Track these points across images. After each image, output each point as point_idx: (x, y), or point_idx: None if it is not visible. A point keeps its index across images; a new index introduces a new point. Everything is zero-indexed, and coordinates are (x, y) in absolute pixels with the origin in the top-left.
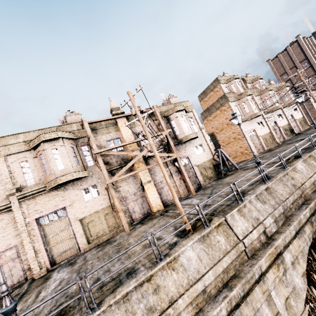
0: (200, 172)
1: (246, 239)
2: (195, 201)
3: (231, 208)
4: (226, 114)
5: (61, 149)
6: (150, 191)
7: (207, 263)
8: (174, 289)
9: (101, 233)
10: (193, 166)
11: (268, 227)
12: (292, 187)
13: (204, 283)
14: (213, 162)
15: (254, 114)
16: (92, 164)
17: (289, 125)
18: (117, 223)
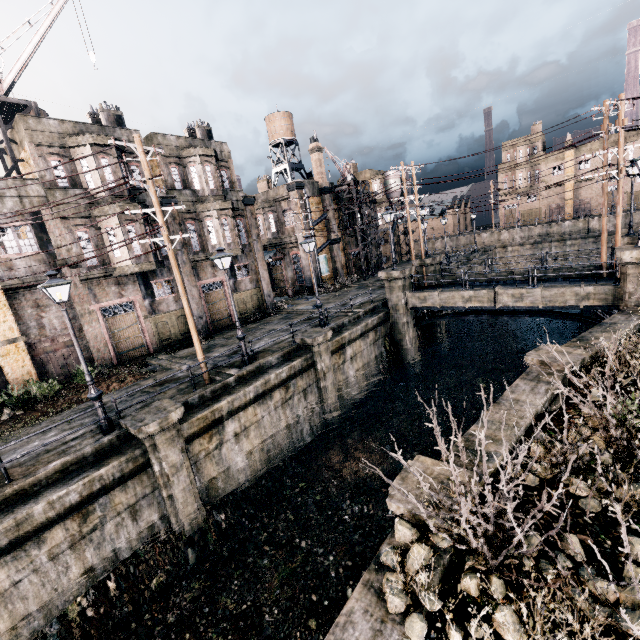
0: None
1: None
2: None
3: None
4: None
5: (636, 148)
6: None
7: None
8: None
9: (638, 204)
10: None
11: None
12: None
13: None
14: None
15: None
16: None
17: None
18: None
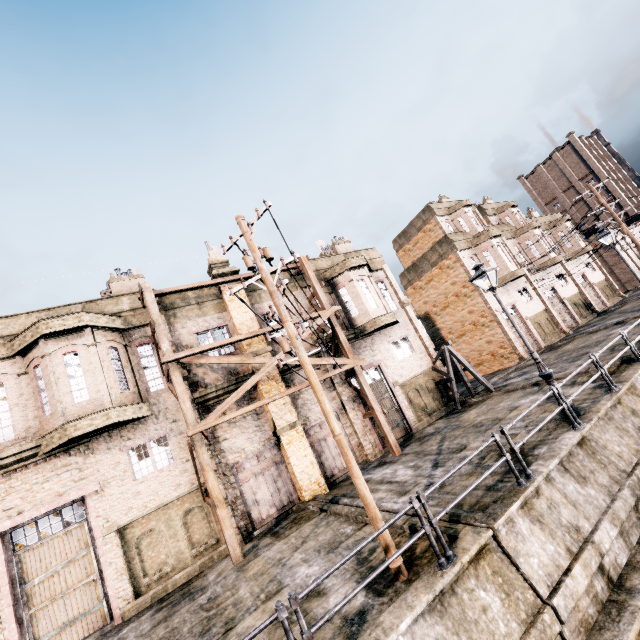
0: (408, 398)
1: (559, 595)
2: (402, 472)
3: (503, 498)
4: (453, 275)
5: (87, 353)
6: (296, 448)
7: None
8: None
9: (171, 565)
10: (391, 386)
11: (608, 551)
12: (639, 435)
13: None
14: (434, 376)
15: (509, 274)
16: (159, 387)
17: (581, 295)
18: (213, 536)
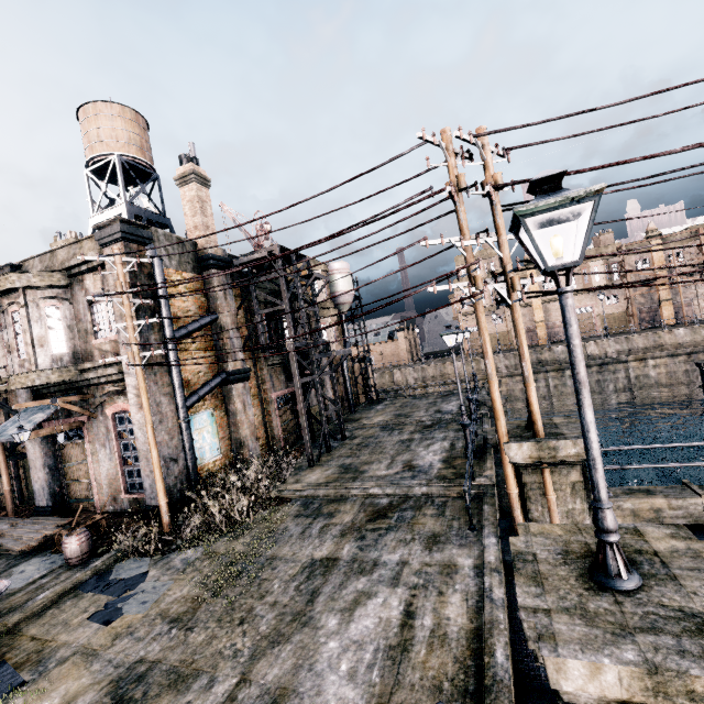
0: None
1: None
2: None
3: None
4: None
5: (600, 267)
6: (666, 308)
7: (688, 337)
8: (667, 339)
9: (613, 329)
10: None
11: None
12: None
13: (683, 342)
14: None
15: None
16: (617, 279)
17: None
18: (627, 325)
